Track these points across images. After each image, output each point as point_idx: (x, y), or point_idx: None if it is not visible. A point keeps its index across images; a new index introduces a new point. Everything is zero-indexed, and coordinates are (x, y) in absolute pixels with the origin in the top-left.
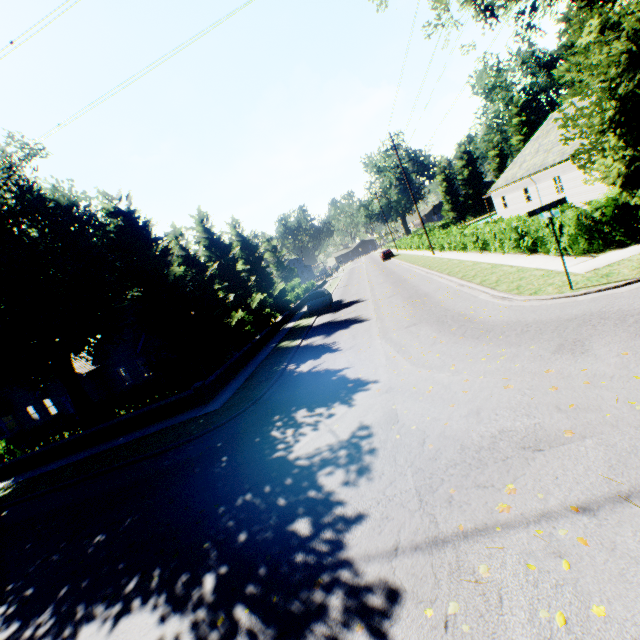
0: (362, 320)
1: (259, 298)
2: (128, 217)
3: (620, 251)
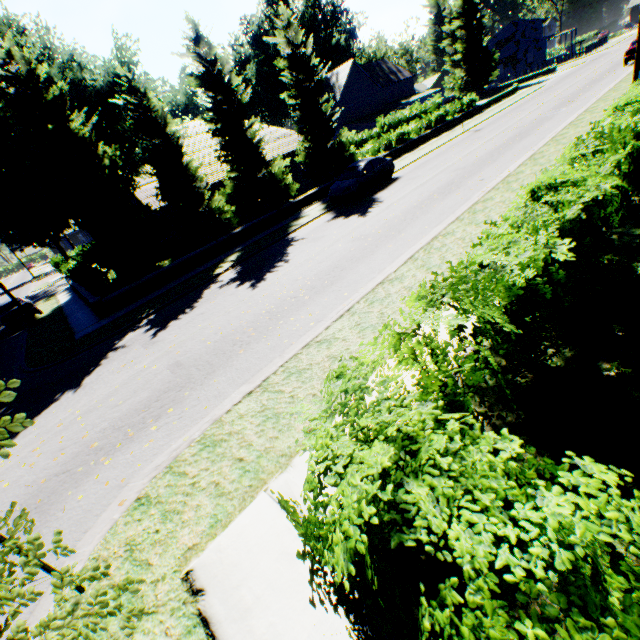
0: (260, 280)
1: (280, 164)
2: (3, 94)
3: (331, 616)
